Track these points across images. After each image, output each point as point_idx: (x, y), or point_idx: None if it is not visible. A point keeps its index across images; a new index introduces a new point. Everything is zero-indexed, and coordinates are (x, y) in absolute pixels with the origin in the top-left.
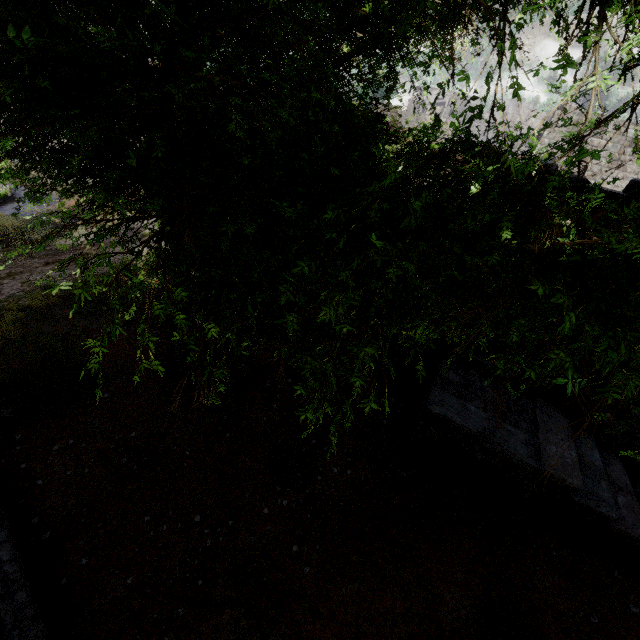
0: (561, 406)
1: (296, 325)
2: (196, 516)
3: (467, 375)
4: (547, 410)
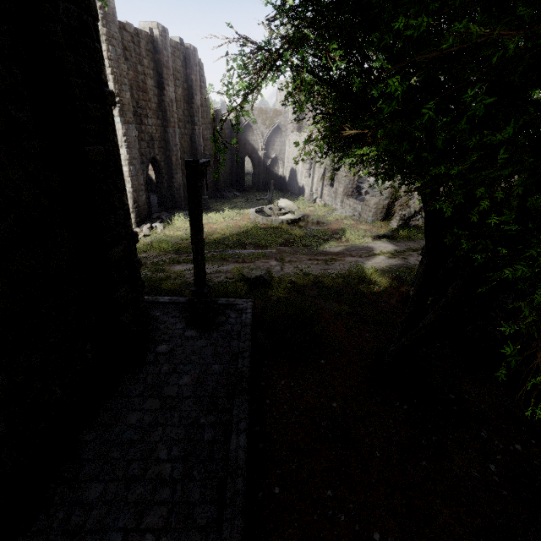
0: None
1: None
2: (375, 532)
3: None
4: None
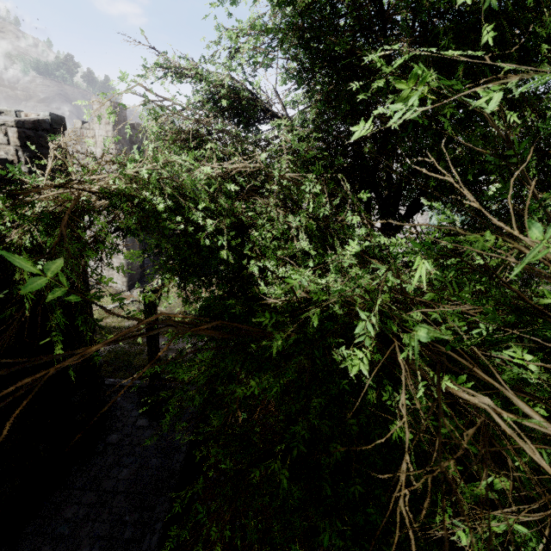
0: None
1: None
2: None
3: None
4: None
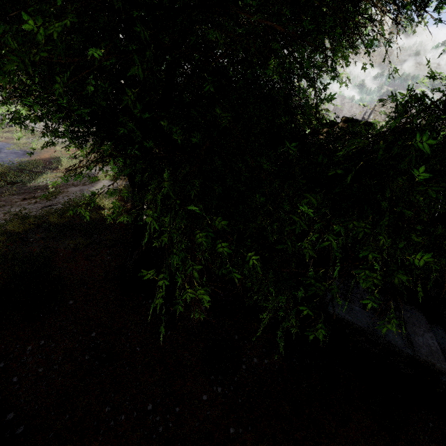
0: (417, 305)
1: (312, 251)
2: (148, 405)
3: (347, 282)
4: (408, 308)
